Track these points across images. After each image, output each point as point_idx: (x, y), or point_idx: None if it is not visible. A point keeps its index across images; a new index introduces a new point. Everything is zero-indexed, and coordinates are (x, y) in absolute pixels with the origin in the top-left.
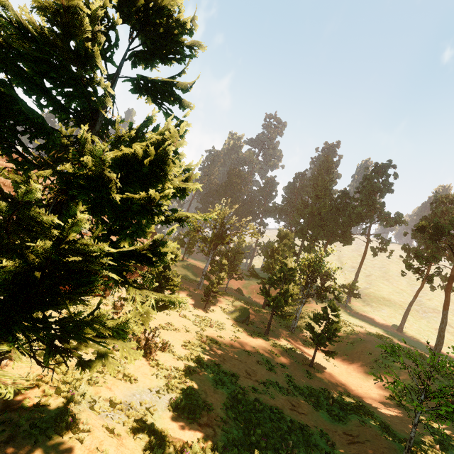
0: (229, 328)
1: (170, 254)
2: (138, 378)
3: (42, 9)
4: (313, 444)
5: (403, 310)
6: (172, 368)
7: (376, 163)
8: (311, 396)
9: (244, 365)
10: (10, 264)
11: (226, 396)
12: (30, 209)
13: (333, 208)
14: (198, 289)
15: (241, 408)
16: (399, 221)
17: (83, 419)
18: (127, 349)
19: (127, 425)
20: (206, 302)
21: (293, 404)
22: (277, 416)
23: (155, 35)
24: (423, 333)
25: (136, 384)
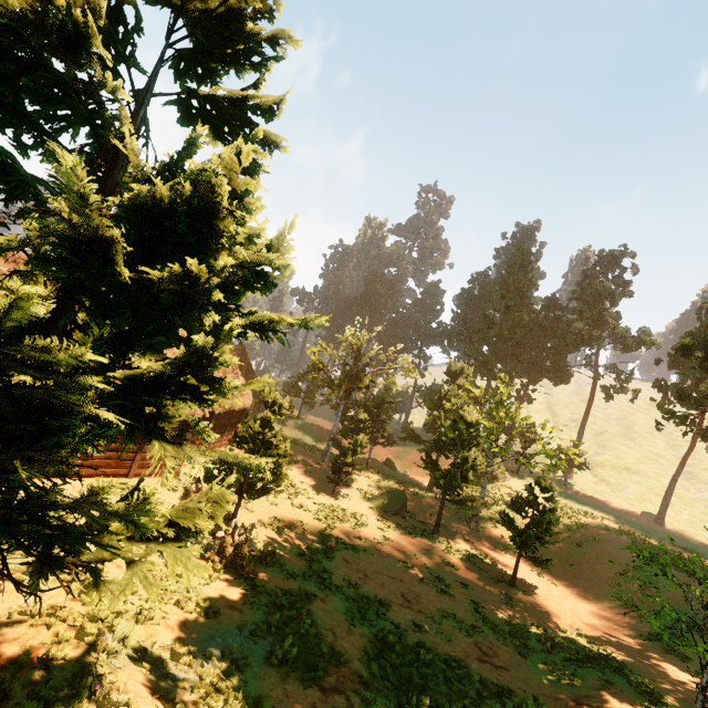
0: (374, 523)
1: (233, 380)
2: (221, 609)
3: None
4: None
5: (662, 488)
6: (278, 592)
7: (601, 251)
8: (515, 636)
9: (399, 585)
10: None
11: (369, 638)
12: None
13: (534, 325)
14: (323, 462)
15: (394, 659)
16: (645, 342)
17: (120, 683)
18: (184, 560)
19: (198, 693)
20: (336, 483)
21: (484, 651)
22: (456, 673)
23: (210, 19)
24: (699, 526)
25: (217, 620)
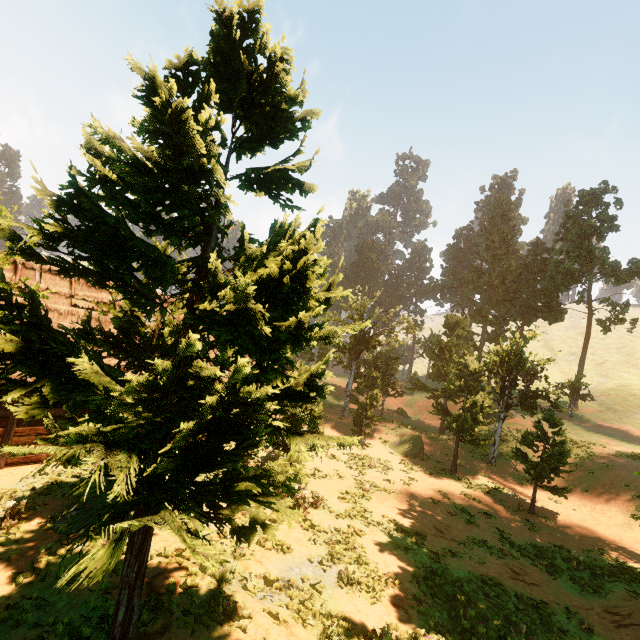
0: (397, 467)
1: (329, 386)
2: (292, 546)
3: (153, 137)
4: (558, 629)
5: None
6: (332, 530)
7: (581, 191)
8: (541, 557)
9: (430, 519)
10: (186, 427)
11: (414, 564)
12: (189, 364)
13: (522, 270)
14: (343, 416)
15: (438, 580)
16: (637, 273)
17: (239, 602)
18: (283, 509)
19: (291, 609)
20: (359, 434)
21: (515, 571)
22: (493, 590)
23: (261, 117)
24: None
25: (291, 555)
